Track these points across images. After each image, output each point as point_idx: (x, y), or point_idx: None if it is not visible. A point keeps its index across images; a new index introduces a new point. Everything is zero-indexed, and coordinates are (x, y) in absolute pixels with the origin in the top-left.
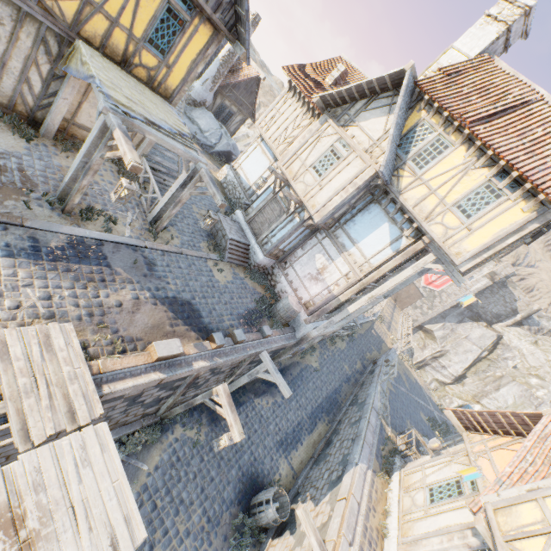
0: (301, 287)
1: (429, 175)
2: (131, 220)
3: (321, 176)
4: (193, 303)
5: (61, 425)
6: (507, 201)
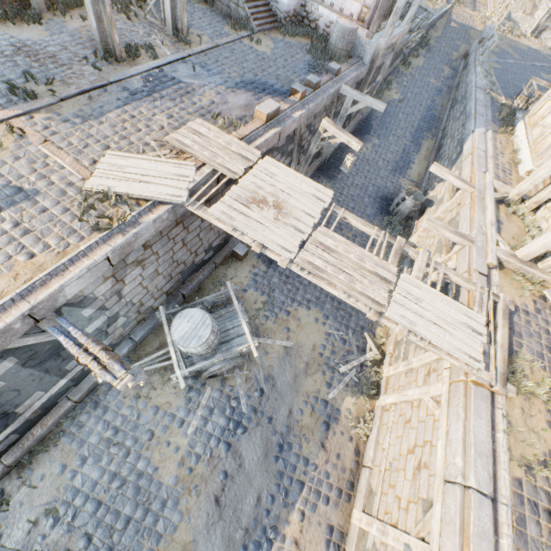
0: (345, 1)
1: None
2: (160, 42)
3: None
4: (259, 79)
5: (245, 165)
6: None
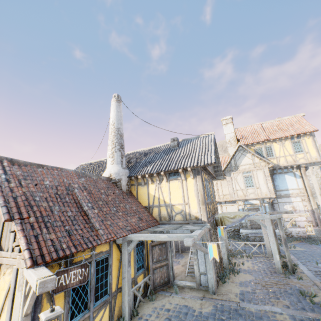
0: (298, 222)
1: (277, 155)
2: None
3: (253, 186)
4: None
5: None
6: (301, 140)
